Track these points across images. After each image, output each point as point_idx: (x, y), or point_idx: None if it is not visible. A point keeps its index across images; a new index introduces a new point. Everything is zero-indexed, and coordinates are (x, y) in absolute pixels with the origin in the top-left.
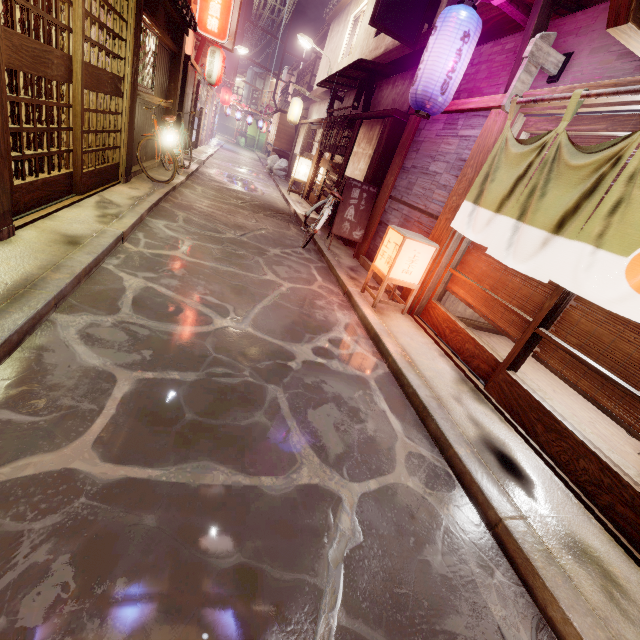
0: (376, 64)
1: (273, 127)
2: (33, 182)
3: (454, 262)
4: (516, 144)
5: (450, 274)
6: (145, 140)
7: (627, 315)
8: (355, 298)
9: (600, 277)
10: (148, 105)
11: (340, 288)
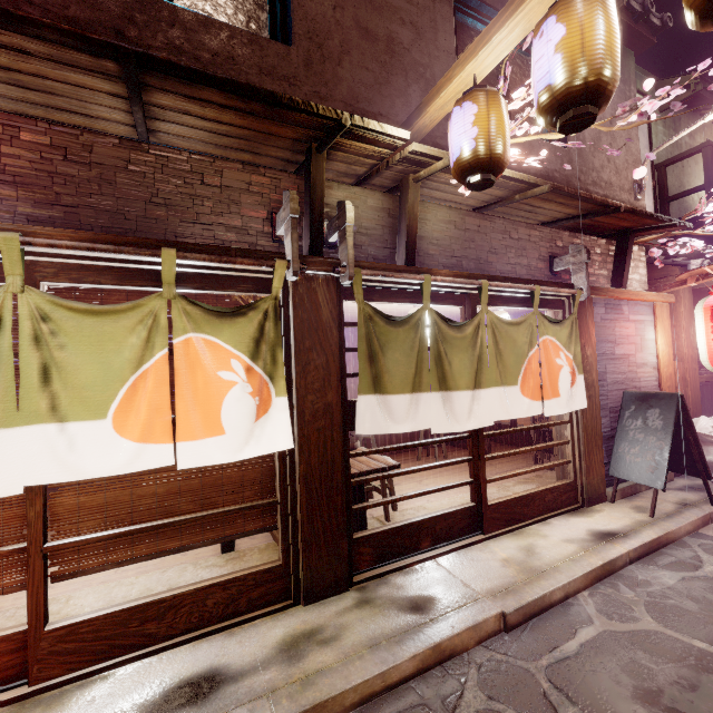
0: None
1: None
2: None
3: None
4: None
5: None
6: None
7: (153, 466)
8: None
9: (95, 449)
10: None
11: None
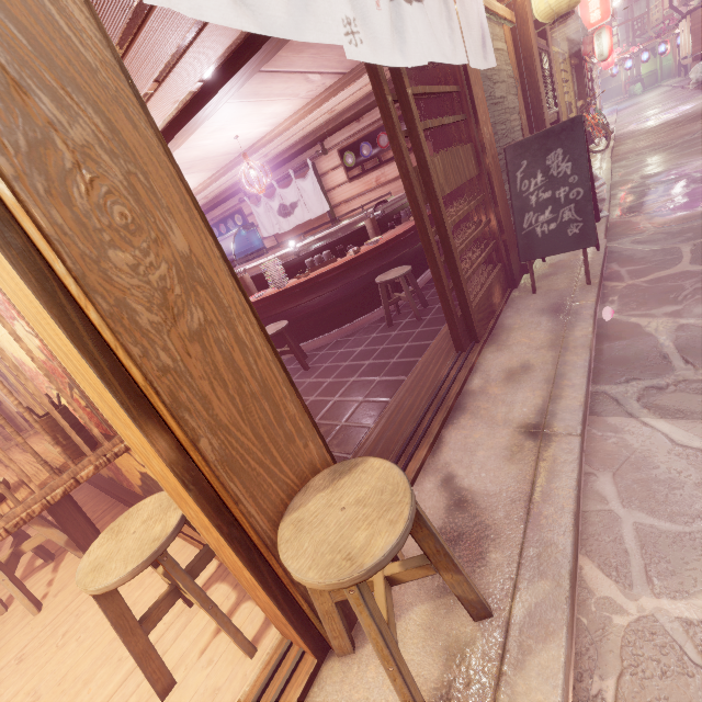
0: None
1: (683, 37)
2: None
3: None
4: None
5: None
6: None
7: None
8: None
9: None
10: None
11: None
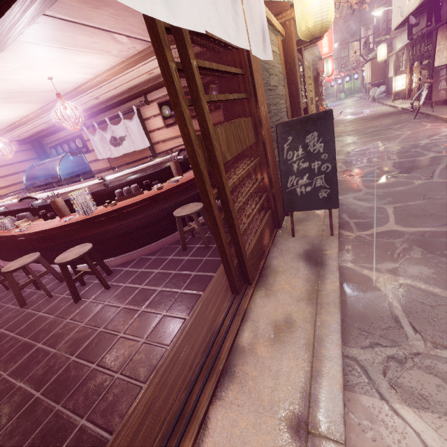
0: None
1: (367, 72)
2: None
3: None
4: None
5: None
6: None
7: None
8: None
9: None
10: None
11: (444, 122)
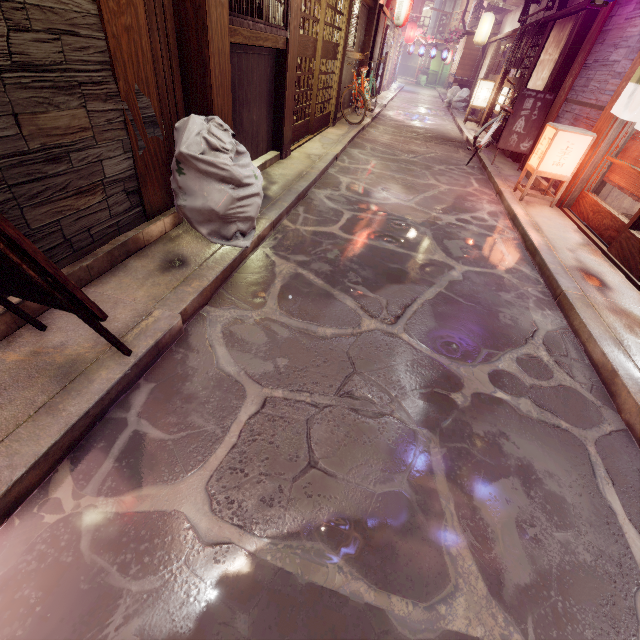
0: None
1: (457, 55)
2: (296, 126)
3: (613, 149)
4: None
5: (607, 162)
6: (346, 91)
7: None
8: (504, 194)
9: None
10: (349, 61)
11: (494, 191)
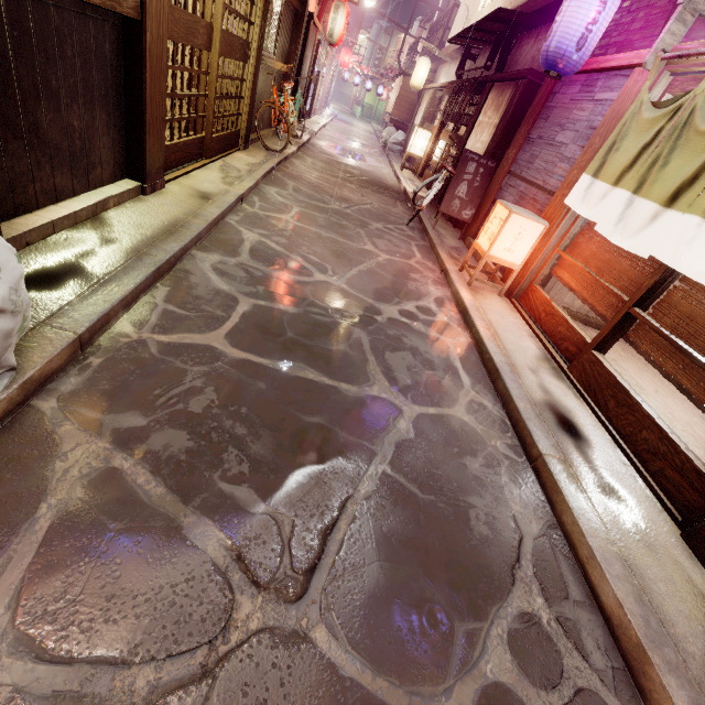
0: (518, 14)
1: (394, 93)
2: (177, 144)
3: (564, 243)
4: (650, 108)
5: (558, 256)
6: (264, 107)
7: None
8: (451, 275)
9: (700, 250)
10: (269, 70)
11: (438, 266)
